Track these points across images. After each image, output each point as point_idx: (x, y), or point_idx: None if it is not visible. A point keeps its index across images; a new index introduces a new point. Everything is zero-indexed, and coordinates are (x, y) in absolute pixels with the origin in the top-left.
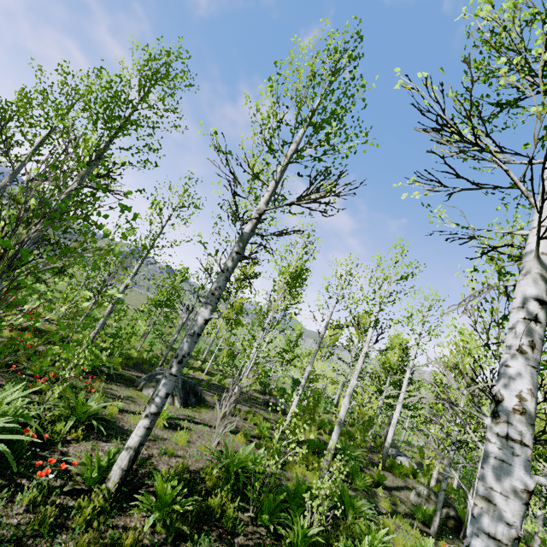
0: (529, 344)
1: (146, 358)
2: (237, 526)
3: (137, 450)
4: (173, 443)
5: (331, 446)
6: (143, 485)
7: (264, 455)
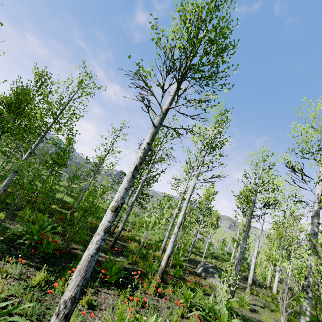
0: None
1: (176, 250)
2: None
3: None
4: None
5: None
6: None
7: None
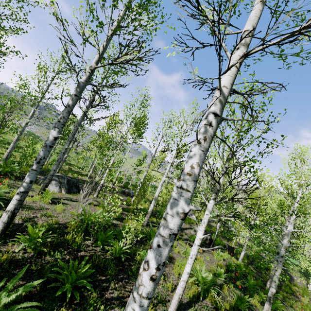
0: (203, 138)
1: (49, 168)
2: (81, 247)
3: (13, 212)
4: (53, 210)
5: (150, 210)
6: (25, 231)
7: (112, 216)
